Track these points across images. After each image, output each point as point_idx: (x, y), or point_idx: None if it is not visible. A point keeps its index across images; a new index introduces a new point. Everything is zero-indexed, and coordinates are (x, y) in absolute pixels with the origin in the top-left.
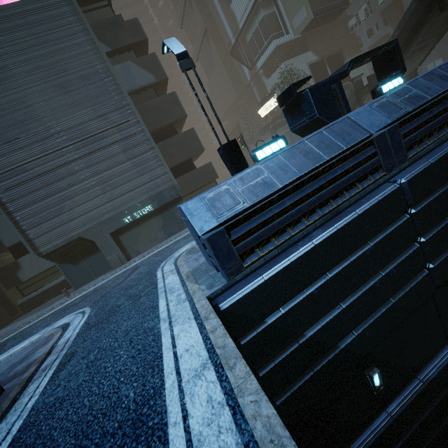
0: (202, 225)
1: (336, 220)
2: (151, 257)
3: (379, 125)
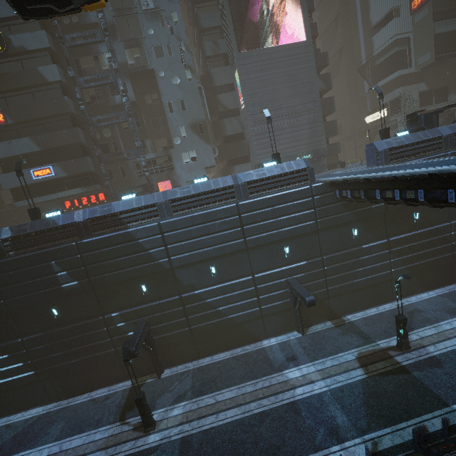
0: (381, 148)
1: (421, 158)
2: None
3: (447, 133)
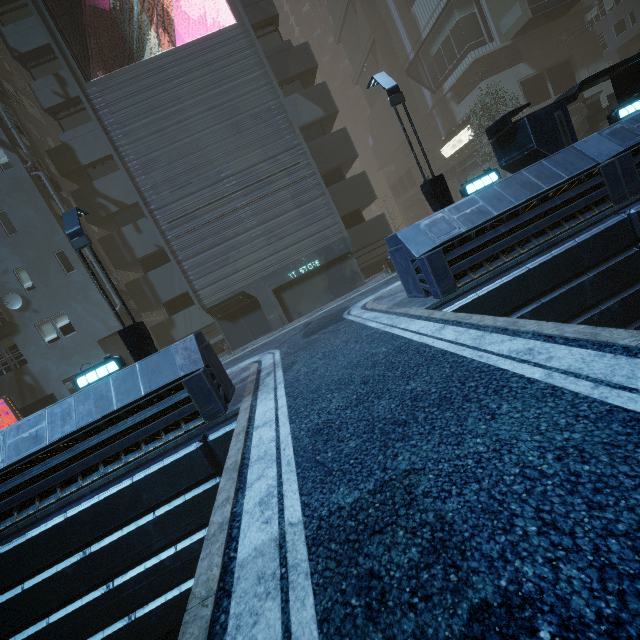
0: (419, 248)
1: (552, 249)
2: (322, 314)
3: (609, 154)
